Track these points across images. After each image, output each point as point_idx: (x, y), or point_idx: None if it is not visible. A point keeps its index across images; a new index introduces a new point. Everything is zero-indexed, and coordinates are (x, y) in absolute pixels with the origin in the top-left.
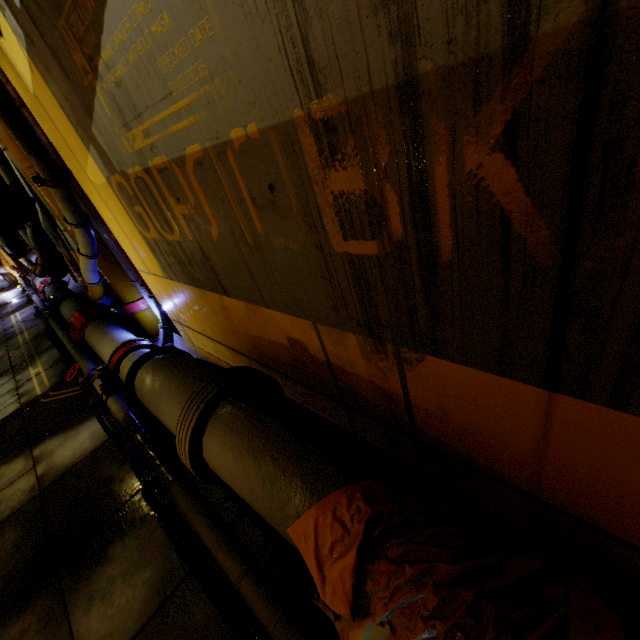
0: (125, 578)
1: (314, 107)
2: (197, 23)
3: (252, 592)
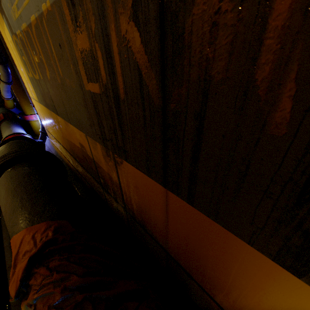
0: None
1: None
2: None
3: None
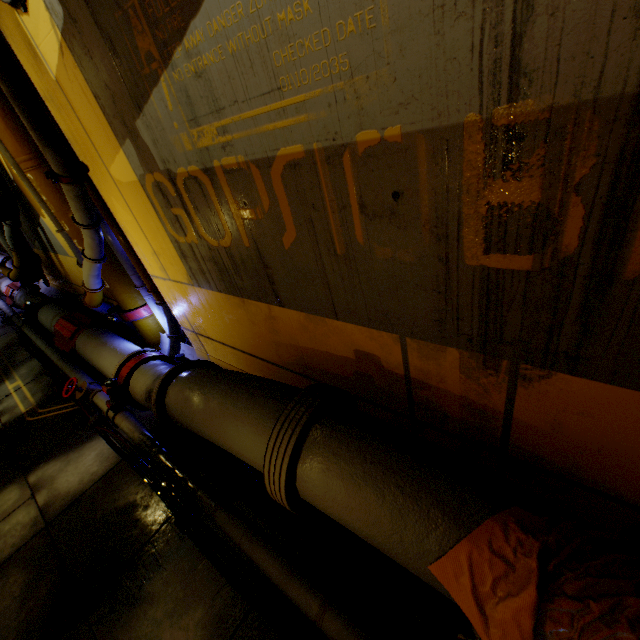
0: (172, 620)
1: (499, 112)
2: (353, 13)
3: (339, 628)
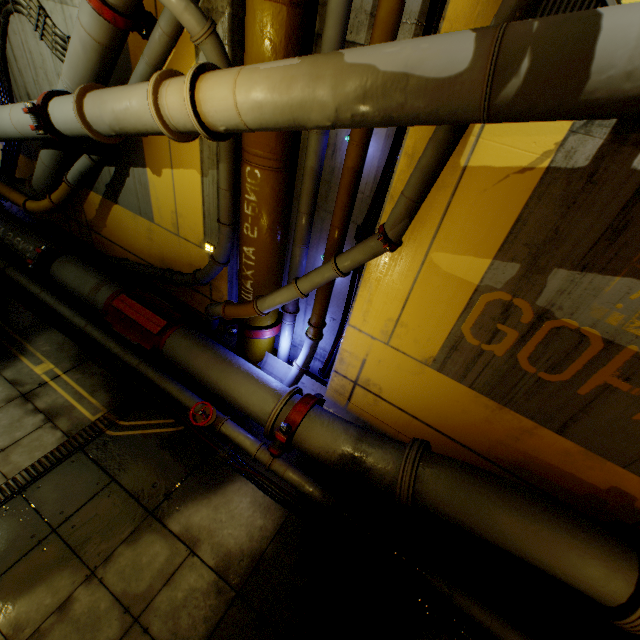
0: None
1: None
2: None
3: None
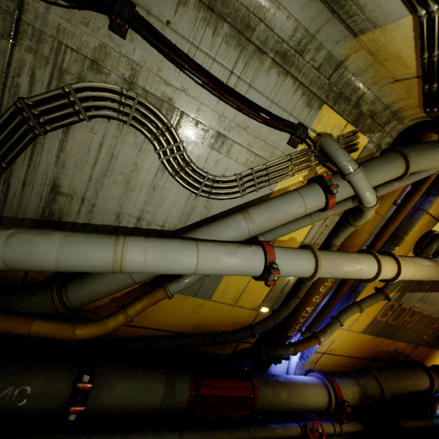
0: None
1: None
2: None
3: (424, 421)
